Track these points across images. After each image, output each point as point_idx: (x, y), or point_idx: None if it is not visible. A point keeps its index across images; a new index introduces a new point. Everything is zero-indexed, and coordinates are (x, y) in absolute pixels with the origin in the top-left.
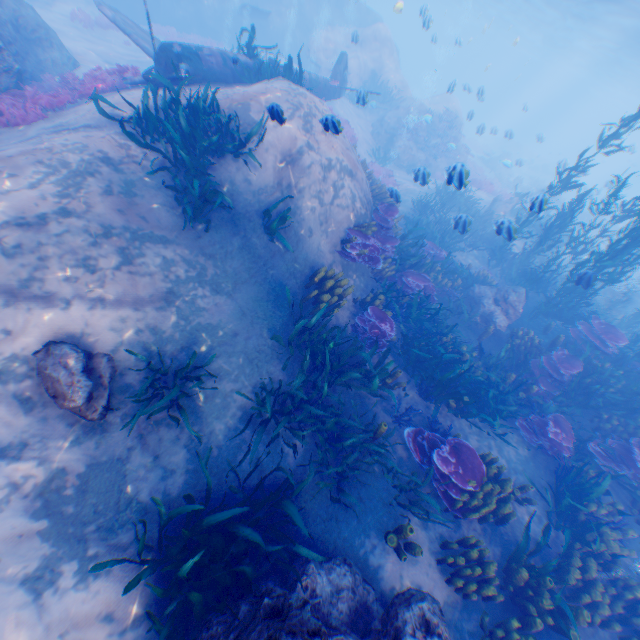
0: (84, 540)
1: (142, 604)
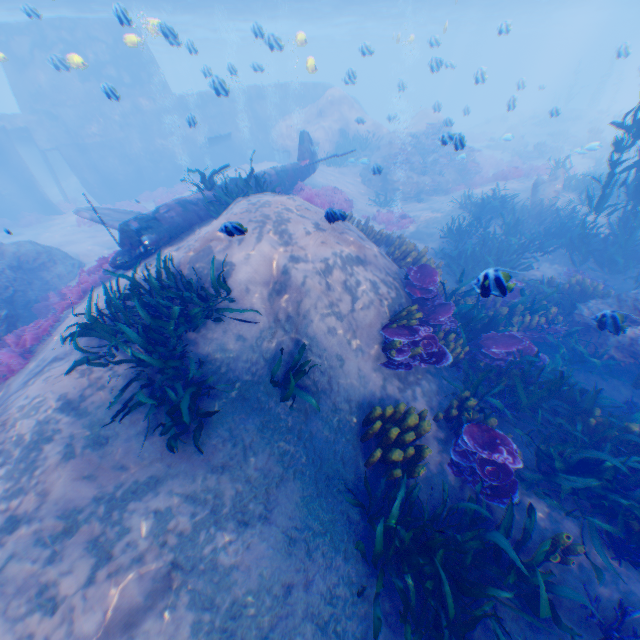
0: None
1: None
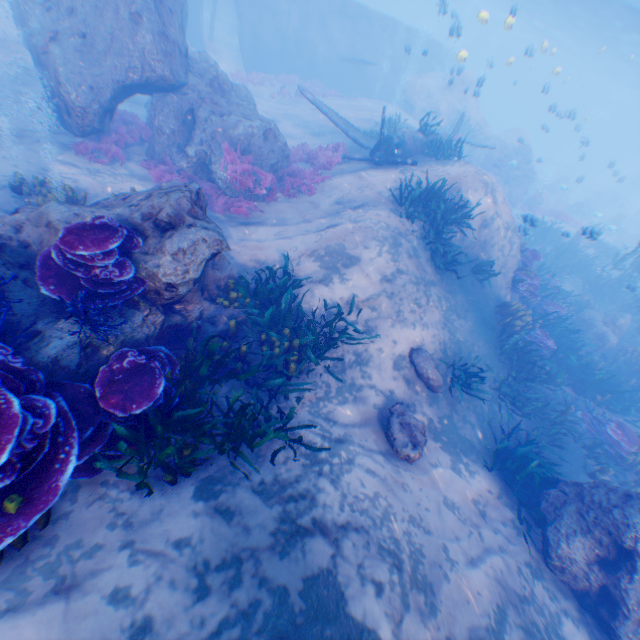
0: (457, 454)
1: (495, 486)
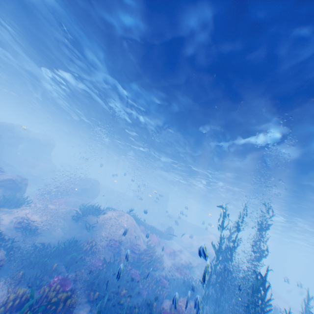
0: None
1: None
